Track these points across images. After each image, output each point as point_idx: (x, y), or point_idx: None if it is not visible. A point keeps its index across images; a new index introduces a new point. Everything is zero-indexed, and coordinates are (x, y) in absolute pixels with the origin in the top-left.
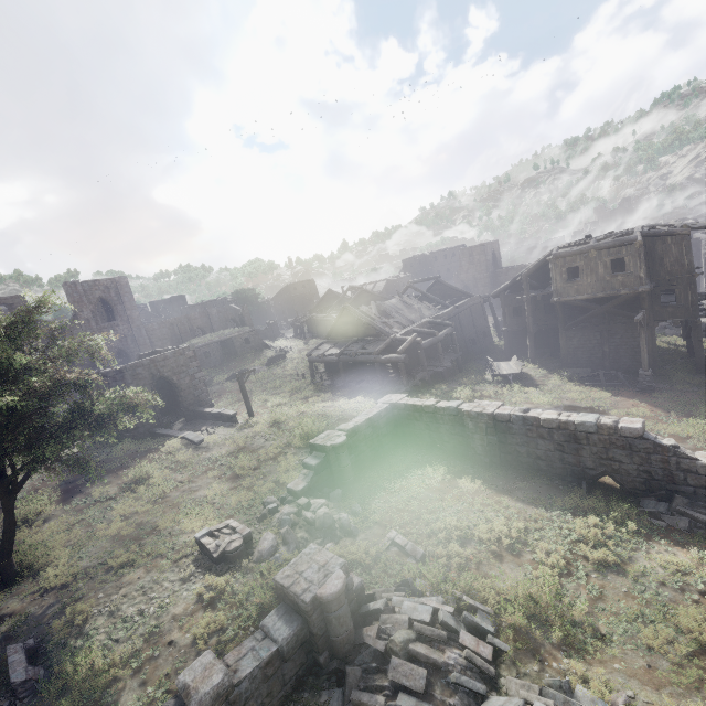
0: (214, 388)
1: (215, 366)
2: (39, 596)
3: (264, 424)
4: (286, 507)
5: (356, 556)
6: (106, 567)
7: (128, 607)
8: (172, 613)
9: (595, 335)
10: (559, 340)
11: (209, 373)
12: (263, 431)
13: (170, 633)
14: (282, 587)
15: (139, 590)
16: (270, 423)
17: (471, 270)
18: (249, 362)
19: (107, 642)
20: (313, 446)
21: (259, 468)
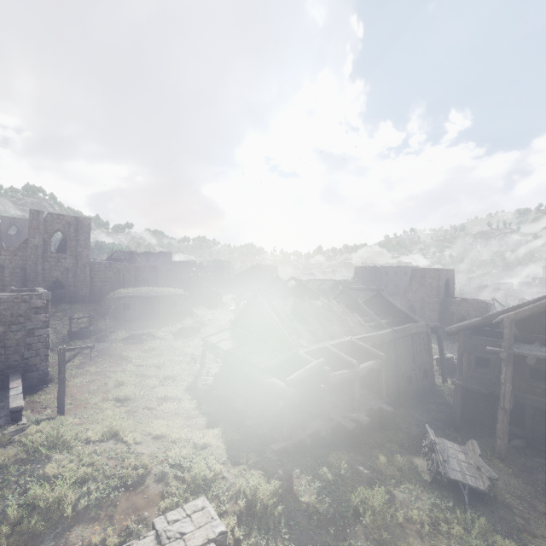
0: (101, 345)
1: (129, 320)
2: None
3: (21, 448)
4: None
5: None
6: None
7: None
8: None
9: None
10: None
11: (117, 325)
12: None
13: None
14: None
15: None
16: (30, 450)
17: (420, 292)
18: (164, 325)
19: None
20: None
21: None
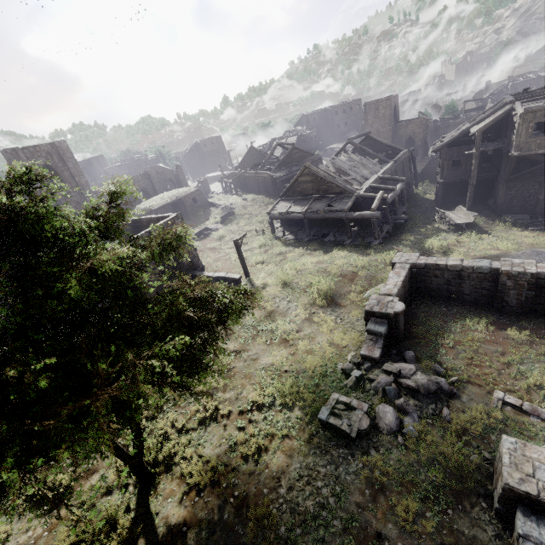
0: None
1: None
2: (195, 496)
3: (275, 285)
4: (382, 377)
5: (483, 420)
6: (239, 454)
7: (304, 500)
8: (353, 502)
9: (534, 185)
10: (499, 190)
11: None
12: (279, 293)
13: (370, 525)
14: (529, 495)
15: (299, 480)
16: (280, 284)
17: (375, 124)
18: (203, 220)
19: (314, 543)
20: (371, 313)
21: (301, 330)
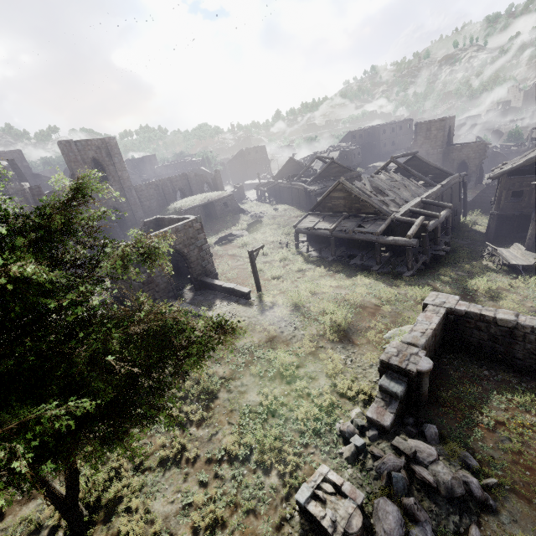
0: None
1: None
2: None
3: (284, 307)
4: (390, 457)
5: None
6: (190, 522)
7: None
8: None
9: None
10: None
11: None
12: (286, 316)
13: None
14: None
15: None
16: (290, 306)
17: (425, 145)
18: (230, 225)
19: None
20: (388, 365)
21: (302, 366)
